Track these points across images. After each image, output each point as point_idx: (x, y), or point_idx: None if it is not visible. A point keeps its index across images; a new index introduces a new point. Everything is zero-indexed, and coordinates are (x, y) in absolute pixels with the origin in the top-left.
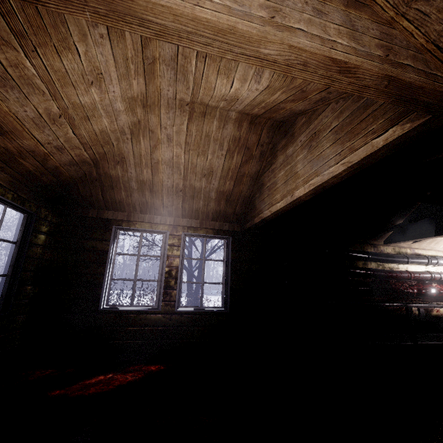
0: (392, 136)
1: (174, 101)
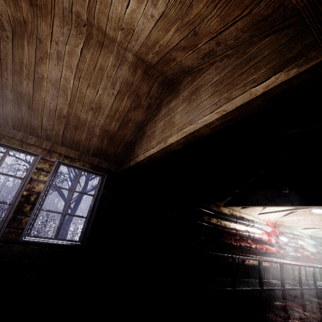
0: (274, 82)
1: (70, 15)
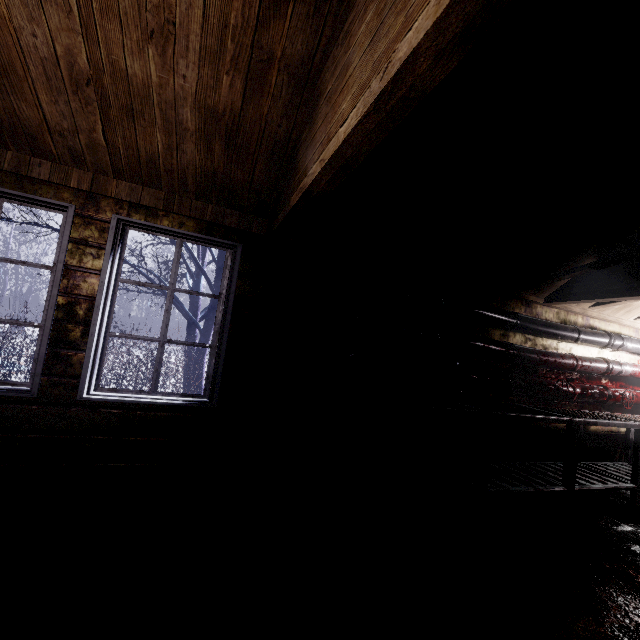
0: None
1: None
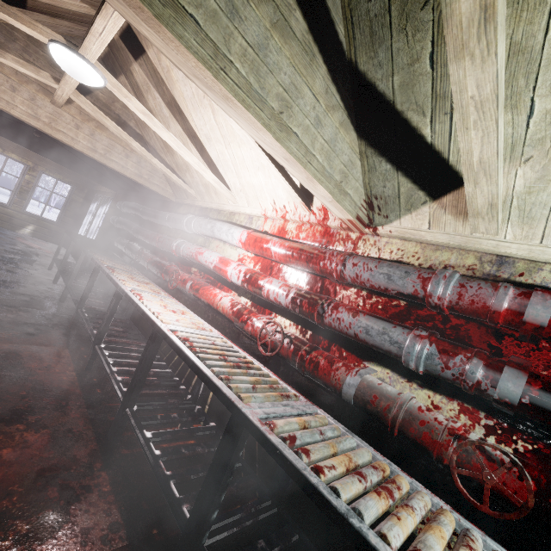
0: None
1: None
